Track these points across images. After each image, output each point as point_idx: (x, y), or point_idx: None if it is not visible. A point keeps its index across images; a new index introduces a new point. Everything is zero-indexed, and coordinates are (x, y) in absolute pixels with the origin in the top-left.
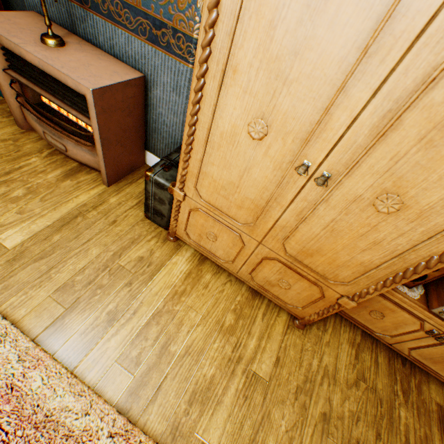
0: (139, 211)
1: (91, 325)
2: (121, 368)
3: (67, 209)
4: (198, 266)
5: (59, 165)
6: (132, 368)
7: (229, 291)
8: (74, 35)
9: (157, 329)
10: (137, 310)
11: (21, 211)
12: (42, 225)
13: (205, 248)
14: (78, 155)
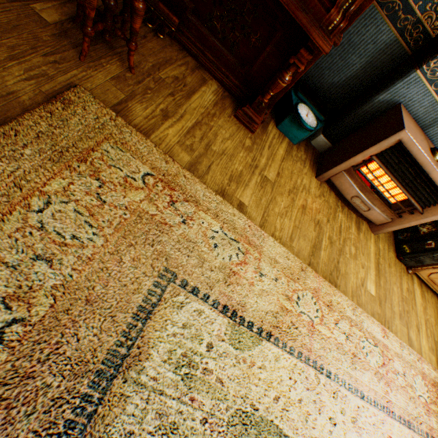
0: (391, 253)
1: (415, 334)
2: (430, 353)
3: (372, 259)
4: (421, 288)
5: (349, 218)
6: (432, 352)
7: (433, 301)
8: (424, 134)
9: (428, 331)
10: (420, 322)
11: (361, 265)
12: (373, 275)
13: (434, 281)
14: (373, 215)
